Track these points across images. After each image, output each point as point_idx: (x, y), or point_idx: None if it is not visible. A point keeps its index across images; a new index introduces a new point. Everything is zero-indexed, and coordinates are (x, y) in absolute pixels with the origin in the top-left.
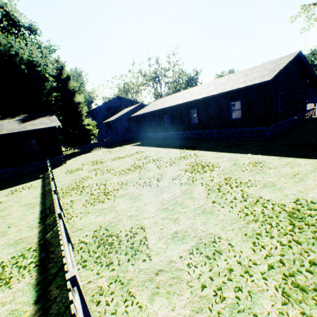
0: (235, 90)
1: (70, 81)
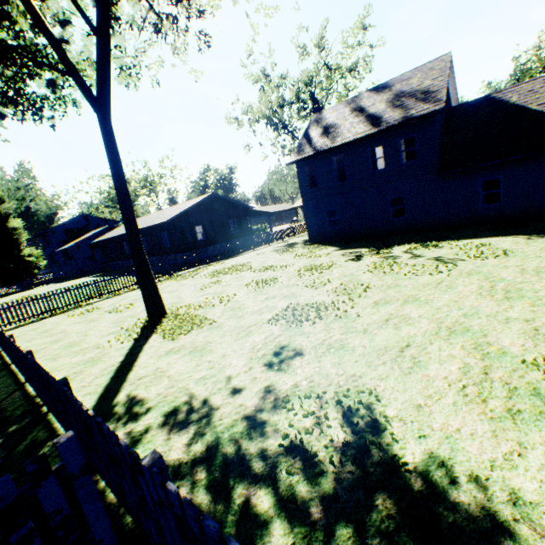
0: (162, 224)
1: (4, 197)
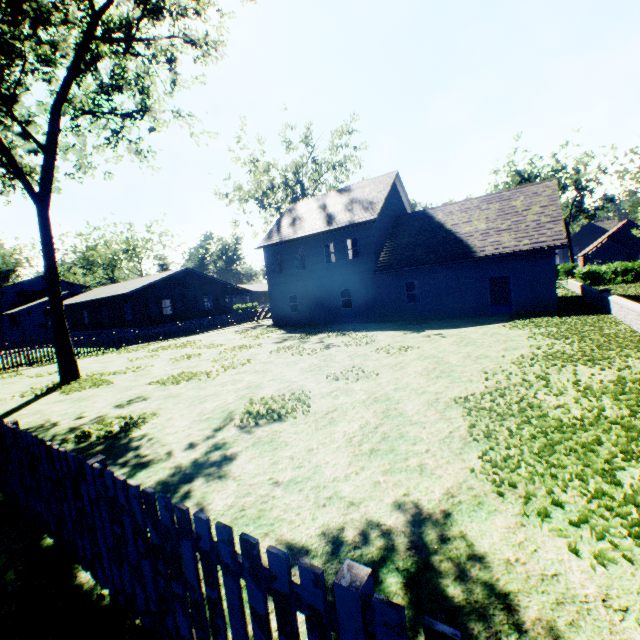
0: (126, 295)
1: None
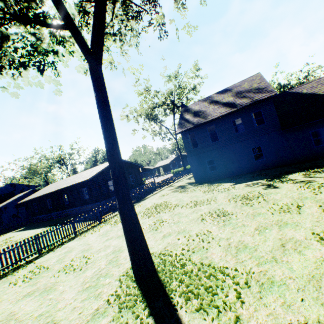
0: (83, 182)
1: None
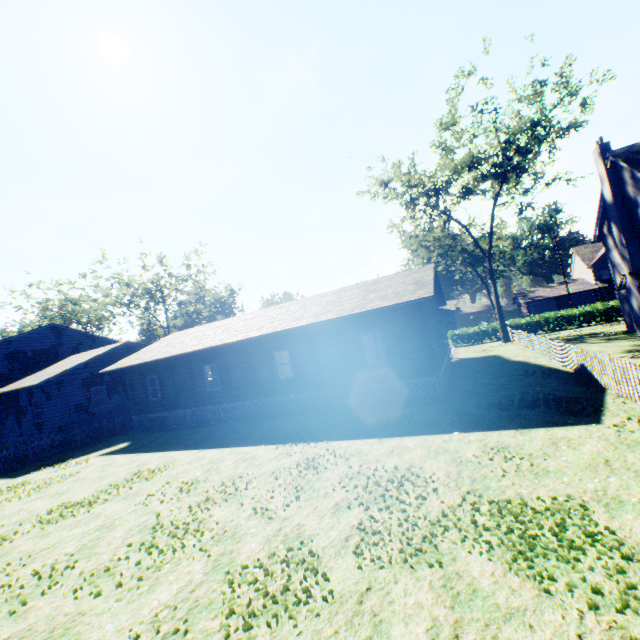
0: (367, 313)
1: None
